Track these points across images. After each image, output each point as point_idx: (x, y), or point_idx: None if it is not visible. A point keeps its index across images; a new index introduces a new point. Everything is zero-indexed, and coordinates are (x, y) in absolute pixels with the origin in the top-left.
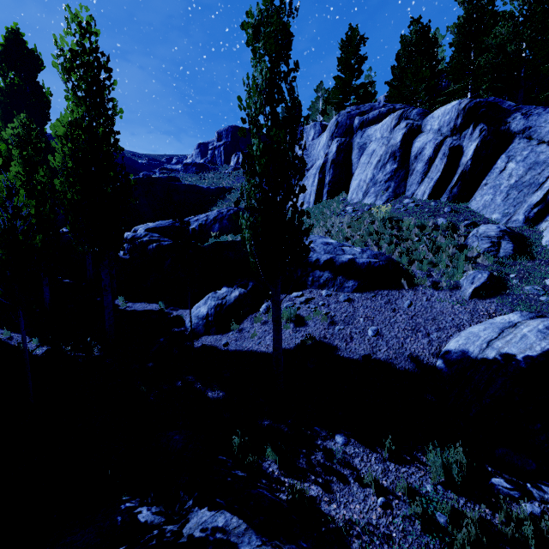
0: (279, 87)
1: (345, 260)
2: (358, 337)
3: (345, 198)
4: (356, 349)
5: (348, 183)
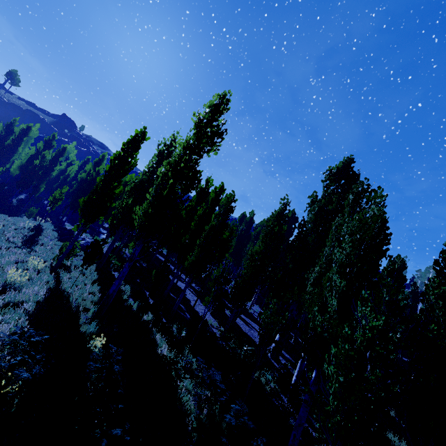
0: None
1: None
2: None
3: None
4: None
5: None
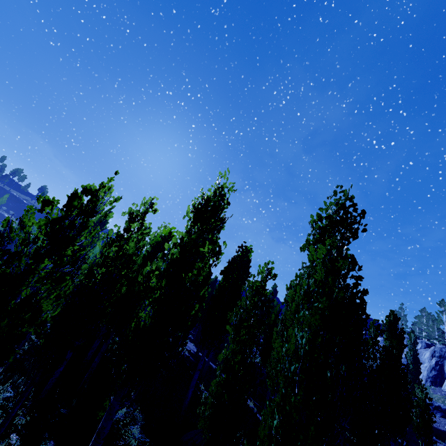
0: (414, 357)
1: (436, 405)
2: (441, 427)
3: (441, 387)
4: (440, 429)
5: (443, 381)
